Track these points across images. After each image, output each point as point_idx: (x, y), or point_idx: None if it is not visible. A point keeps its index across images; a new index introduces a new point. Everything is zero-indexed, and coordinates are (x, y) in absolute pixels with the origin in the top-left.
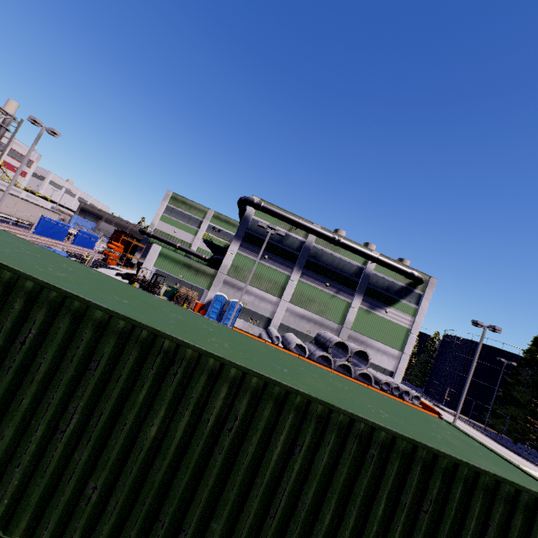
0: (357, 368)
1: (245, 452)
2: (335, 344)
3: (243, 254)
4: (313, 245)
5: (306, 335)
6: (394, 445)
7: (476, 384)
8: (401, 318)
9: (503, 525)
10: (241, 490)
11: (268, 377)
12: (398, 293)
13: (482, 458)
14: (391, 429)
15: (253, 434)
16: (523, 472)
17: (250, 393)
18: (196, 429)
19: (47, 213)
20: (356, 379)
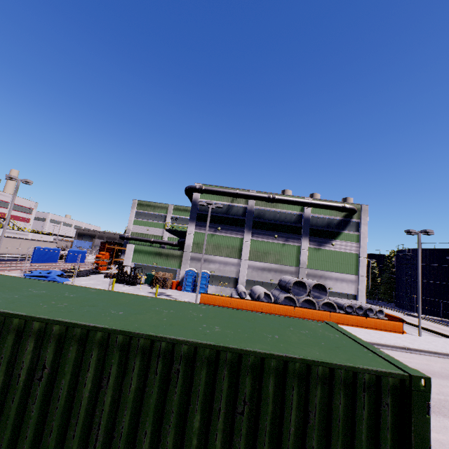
0: (319, 300)
1: (57, 397)
2: (296, 284)
3: (200, 231)
4: (254, 208)
5: (271, 284)
6: (197, 355)
7: (438, 286)
8: (347, 246)
9: (326, 409)
10: (60, 434)
11: (67, 322)
12: (338, 227)
13: (314, 347)
14: (191, 340)
15: (61, 377)
16: (368, 351)
17: (55, 341)
18: (9, 386)
19: (46, 245)
20: (318, 309)
